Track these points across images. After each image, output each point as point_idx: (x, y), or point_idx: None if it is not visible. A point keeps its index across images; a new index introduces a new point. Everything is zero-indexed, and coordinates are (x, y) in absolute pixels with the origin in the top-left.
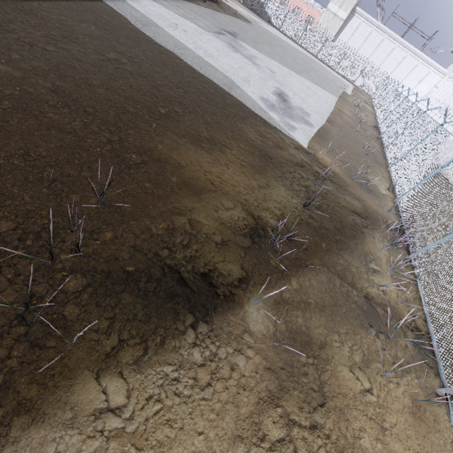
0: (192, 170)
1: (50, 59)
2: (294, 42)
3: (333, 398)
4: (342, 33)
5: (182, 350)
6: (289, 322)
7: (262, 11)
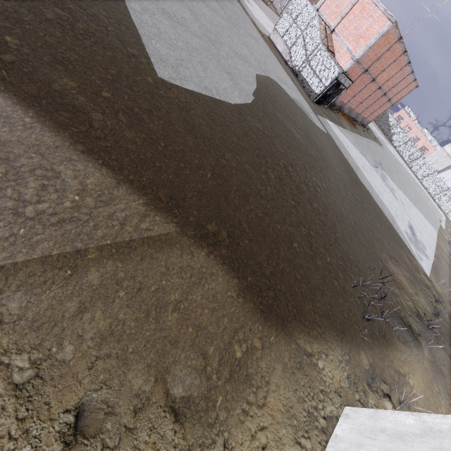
0: (393, 275)
1: (346, 201)
2: (405, 163)
3: (450, 396)
4: (449, 170)
5: (411, 348)
6: (435, 361)
7: (388, 131)
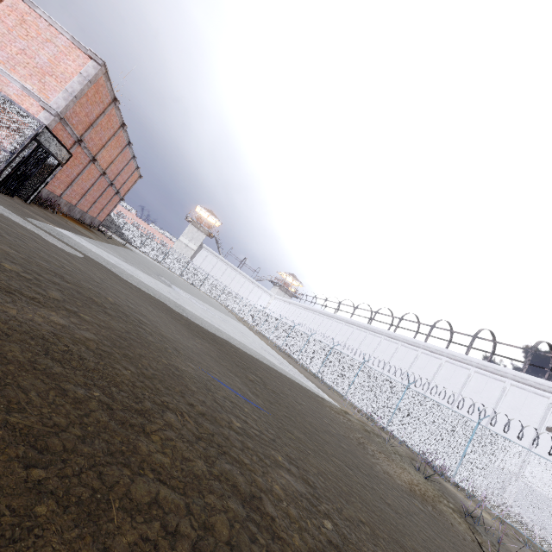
0: (413, 490)
1: (279, 417)
2: (158, 263)
3: None
4: (194, 259)
5: None
6: None
7: (118, 231)
